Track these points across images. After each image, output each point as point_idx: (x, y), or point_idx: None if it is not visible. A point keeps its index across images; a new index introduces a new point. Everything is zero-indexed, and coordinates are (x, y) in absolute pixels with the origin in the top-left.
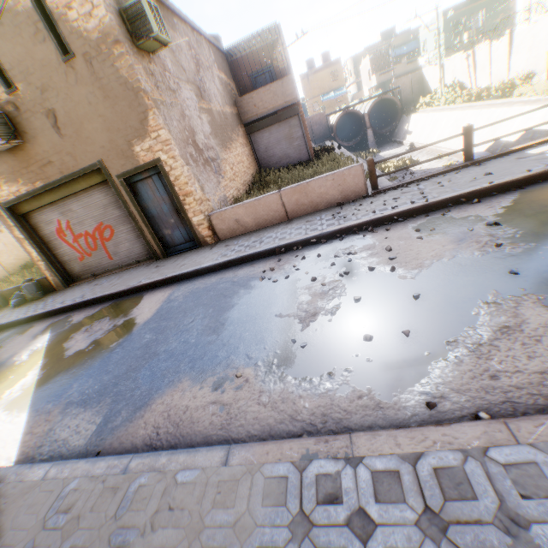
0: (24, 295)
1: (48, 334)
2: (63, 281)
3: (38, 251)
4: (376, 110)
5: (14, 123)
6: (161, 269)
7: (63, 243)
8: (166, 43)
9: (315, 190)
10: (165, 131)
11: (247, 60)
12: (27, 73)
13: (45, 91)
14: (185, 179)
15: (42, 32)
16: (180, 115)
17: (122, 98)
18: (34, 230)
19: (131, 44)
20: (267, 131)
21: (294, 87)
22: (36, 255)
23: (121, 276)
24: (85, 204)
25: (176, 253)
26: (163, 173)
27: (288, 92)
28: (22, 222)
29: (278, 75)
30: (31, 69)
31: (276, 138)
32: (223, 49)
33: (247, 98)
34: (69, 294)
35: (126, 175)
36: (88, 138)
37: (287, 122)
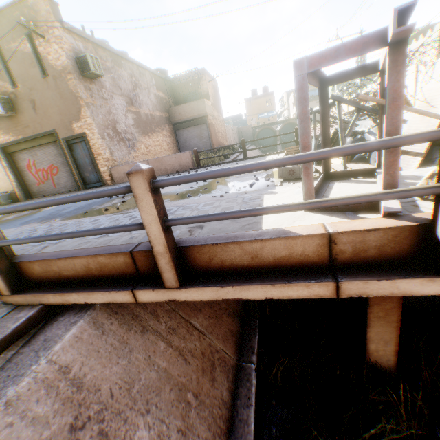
0: (0, 201)
1: (0, 216)
2: (25, 196)
3: (14, 175)
4: (292, 129)
5: (14, 103)
6: (75, 193)
7: (30, 173)
8: (101, 75)
9: (166, 162)
10: (90, 119)
11: (182, 86)
12: (25, 80)
13: (32, 90)
14: (98, 146)
15: (35, 63)
16: (107, 112)
17: (70, 99)
18: (15, 163)
19: (79, 74)
20: (187, 130)
21: (204, 106)
22: (12, 178)
23: (56, 196)
24: (45, 152)
25: (91, 187)
26: (87, 141)
27: (201, 109)
28: (9, 157)
29: (201, 98)
30: (27, 79)
31: (192, 135)
32: (164, 78)
33: (175, 108)
34: (24, 202)
35: (67, 139)
36: (50, 116)
37: (199, 127)
